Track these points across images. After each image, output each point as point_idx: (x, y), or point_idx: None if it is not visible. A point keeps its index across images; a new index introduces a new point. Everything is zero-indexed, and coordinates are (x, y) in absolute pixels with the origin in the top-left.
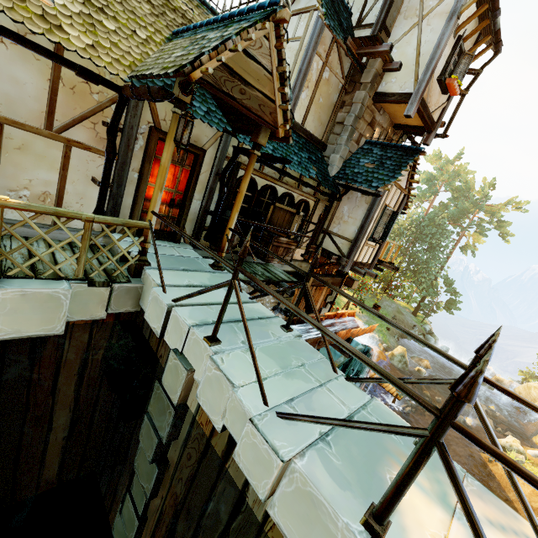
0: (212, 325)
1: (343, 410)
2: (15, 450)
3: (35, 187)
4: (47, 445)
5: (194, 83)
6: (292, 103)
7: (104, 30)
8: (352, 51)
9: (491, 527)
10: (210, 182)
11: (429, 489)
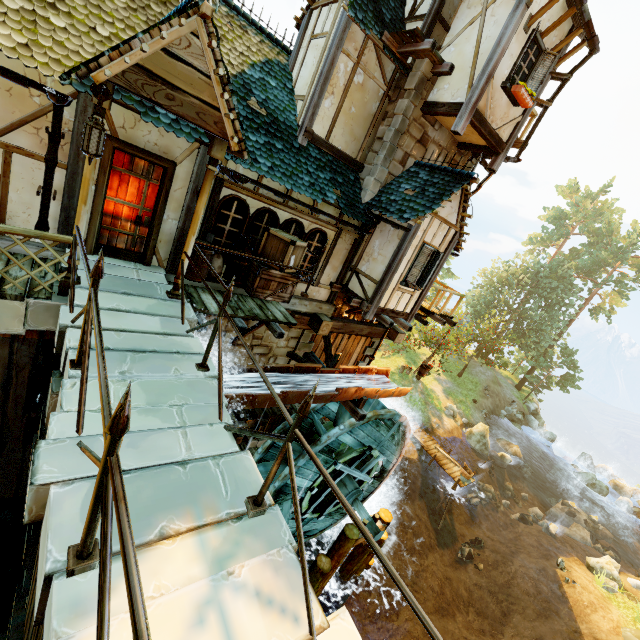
0: None
1: (179, 455)
2: None
3: None
4: None
5: (102, 87)
6: (309, 113)
7: (49, 28)
8: (392, 50)
9: (252, 597)
10: (187, 200)
11: (213, 548)
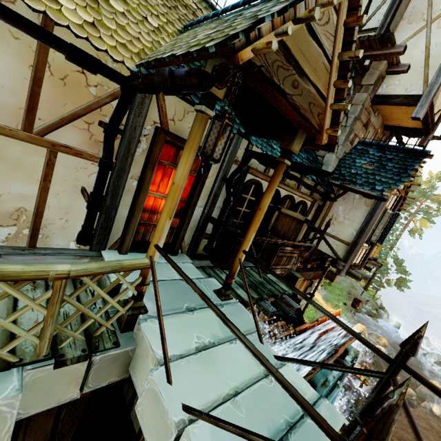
0: None
1: None
2: None
3: (6, 202)
4: None
5: (238, 68)
6: None
7: (110, 10)
8: None
9: None
10: (215, 188)
11: None
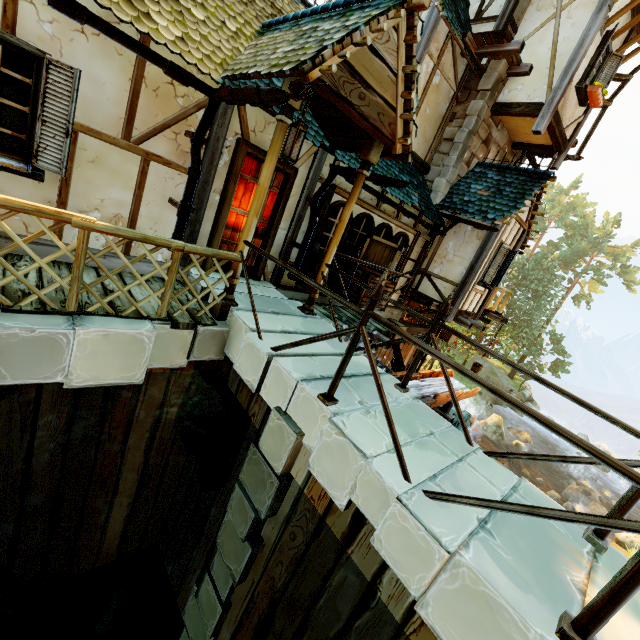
0: (321, 381)
1: (494, 492)
2: (77, 515)
3: (107, 208)
4: (110, 512)
5: (309, 84)
6: None
7: (193, 20)
8: (471, 50)
9: None
10: (299, 208)
11: None
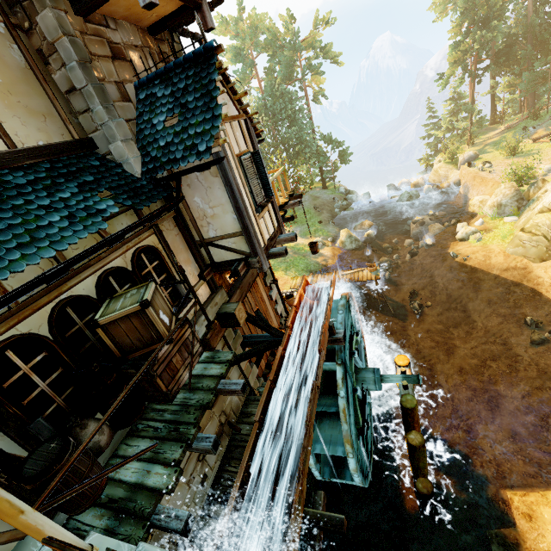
0: None
1: None
2: None
3: None
4: None
5: None
6: None
7: None
8: None
9: None
10: None
11: None
